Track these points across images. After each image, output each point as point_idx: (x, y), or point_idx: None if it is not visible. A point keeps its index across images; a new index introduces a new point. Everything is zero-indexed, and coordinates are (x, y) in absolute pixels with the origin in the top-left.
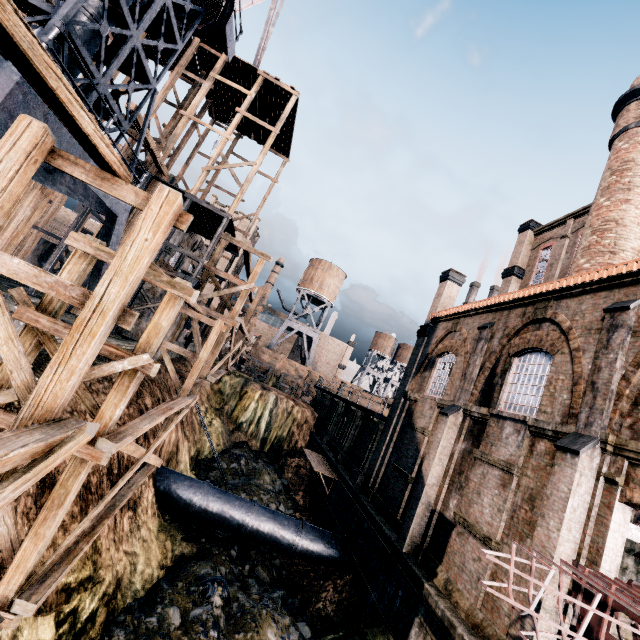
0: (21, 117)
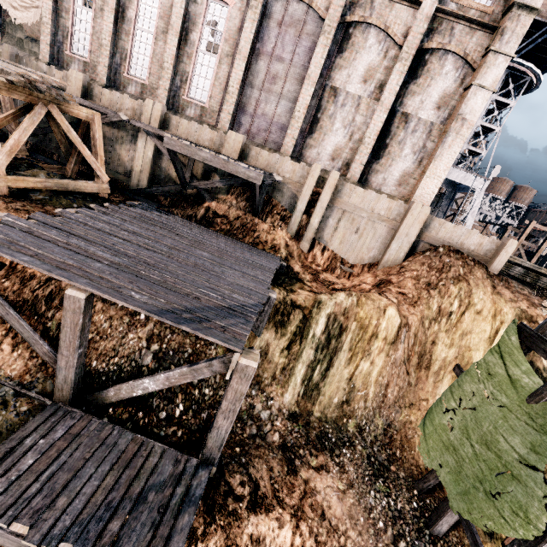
0: (533, 221)
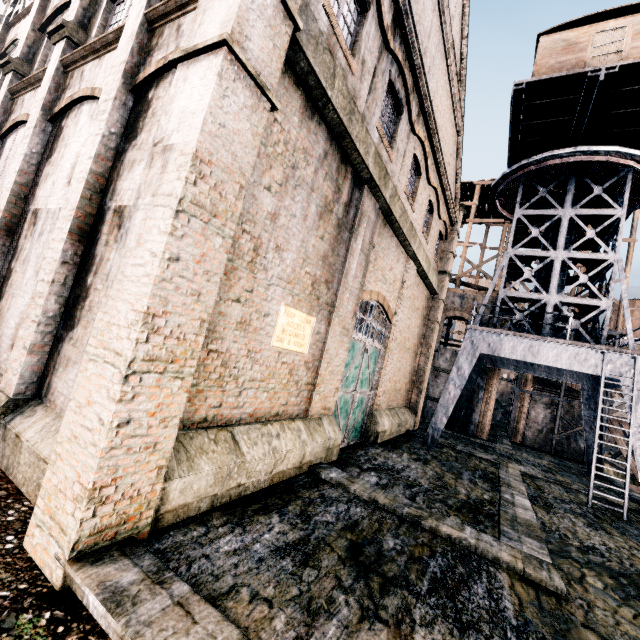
0: None
